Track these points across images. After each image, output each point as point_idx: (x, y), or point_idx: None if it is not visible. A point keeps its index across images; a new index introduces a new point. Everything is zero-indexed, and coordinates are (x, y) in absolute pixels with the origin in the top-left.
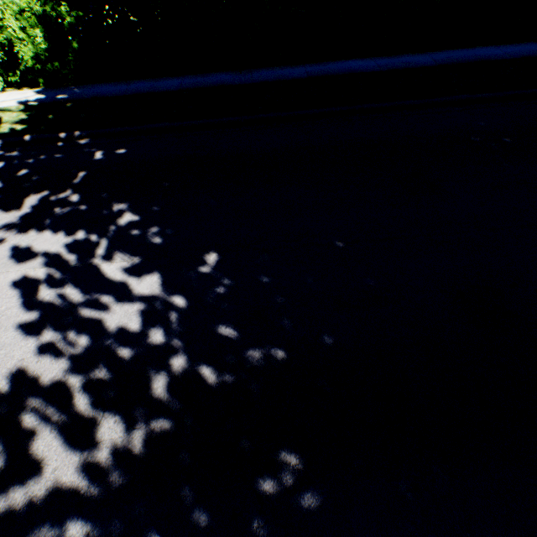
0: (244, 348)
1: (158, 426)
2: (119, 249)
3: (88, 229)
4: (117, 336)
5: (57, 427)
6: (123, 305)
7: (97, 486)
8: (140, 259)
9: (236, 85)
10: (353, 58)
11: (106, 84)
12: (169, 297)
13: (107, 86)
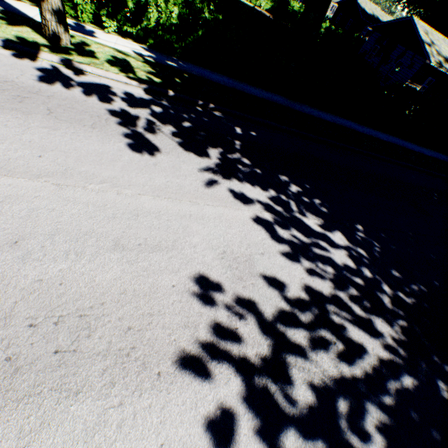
0: (409, 284)
1: (402, 324)
2: (305, 210)
3: (274, 189)
4: (346, 269)
5: (355, 324)
6: (335, 250)
7: (398, 357)
8: (323, 220)
9: (297, 110)
10: (348, 119)
11: (203, 68)
12: (355, 249)
13: (205, 71)
